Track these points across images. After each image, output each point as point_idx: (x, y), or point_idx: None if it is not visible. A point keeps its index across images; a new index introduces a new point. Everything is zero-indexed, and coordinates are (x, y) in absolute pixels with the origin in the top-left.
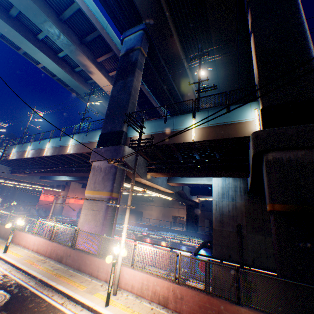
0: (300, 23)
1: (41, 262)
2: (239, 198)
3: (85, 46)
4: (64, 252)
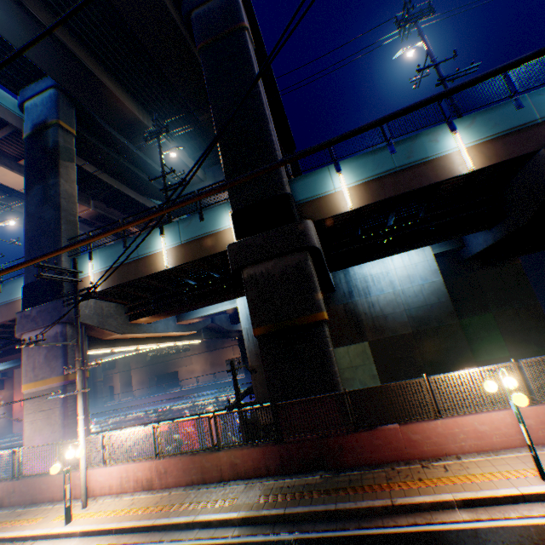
0: (256, 94)
1: None
2: None
3: None
4: (4, 491)
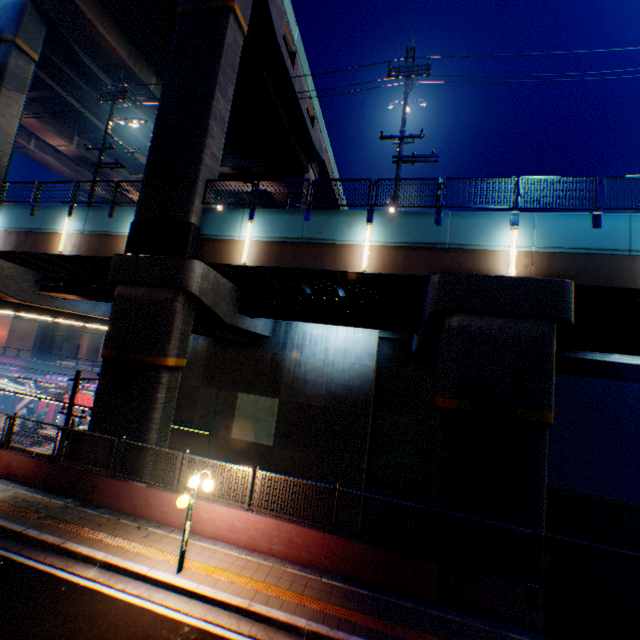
0: (208, 96)
1: None
2: (204, 338)
3: None
4: None
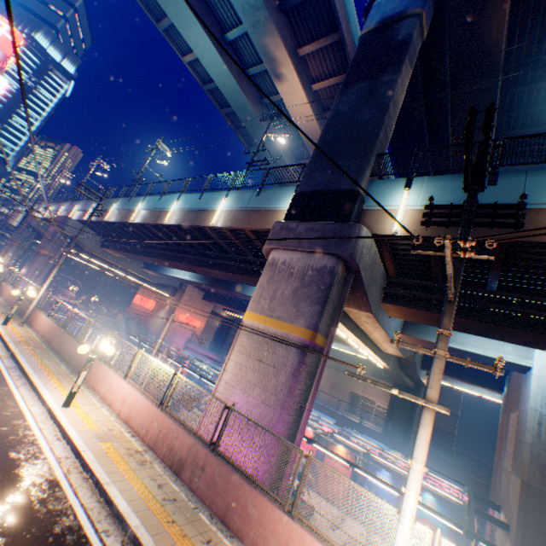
0: None
1: (135, 462)
2: None
3: (283, 17)
4: (188, 453)
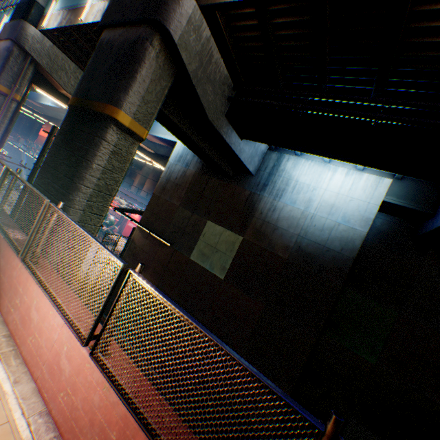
0: None
1: None
2: (194, 166)
3: None
4: None
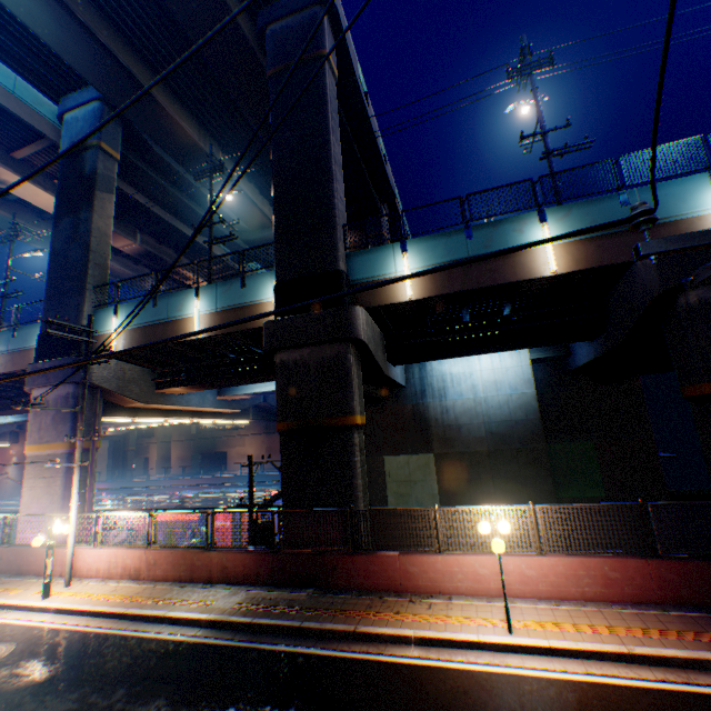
0: (324, 143)
1: None
2: None
3: None
4: None
